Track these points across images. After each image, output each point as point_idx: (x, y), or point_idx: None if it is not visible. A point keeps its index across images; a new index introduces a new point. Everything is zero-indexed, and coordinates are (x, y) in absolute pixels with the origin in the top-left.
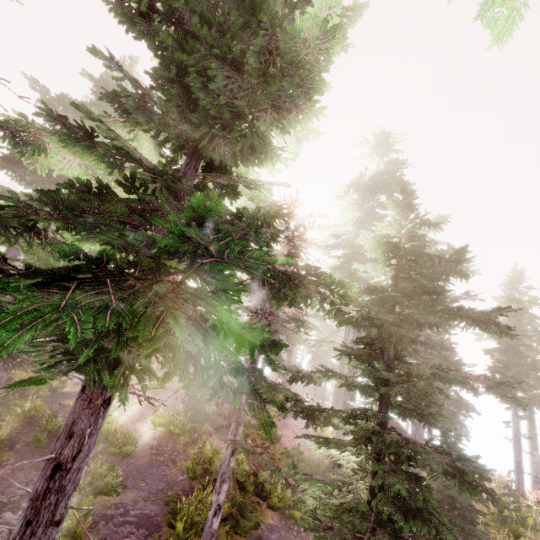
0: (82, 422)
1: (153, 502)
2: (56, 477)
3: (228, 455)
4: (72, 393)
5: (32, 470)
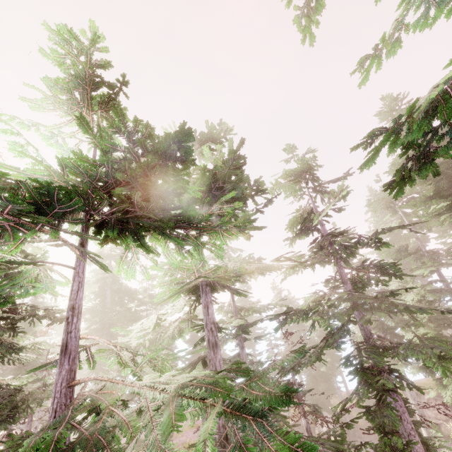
0: None
1: None
2: None
3: None
4: None
5: None
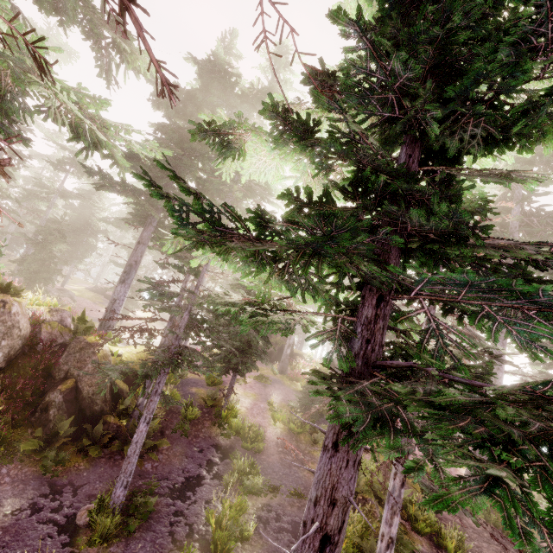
0: (342, 488)
1: (299, 508)
2: (326, 550)
3: (397, 485)
4: (194, 380)
5: (183, 457)
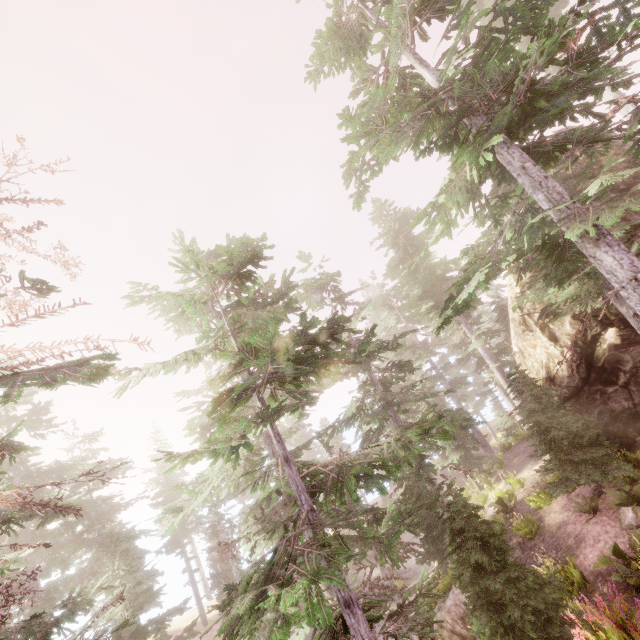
0: None
1: None
2: None
3: None
4: None
5: None
